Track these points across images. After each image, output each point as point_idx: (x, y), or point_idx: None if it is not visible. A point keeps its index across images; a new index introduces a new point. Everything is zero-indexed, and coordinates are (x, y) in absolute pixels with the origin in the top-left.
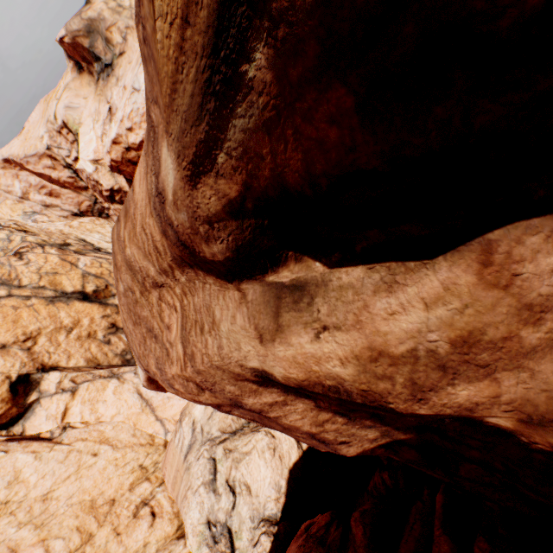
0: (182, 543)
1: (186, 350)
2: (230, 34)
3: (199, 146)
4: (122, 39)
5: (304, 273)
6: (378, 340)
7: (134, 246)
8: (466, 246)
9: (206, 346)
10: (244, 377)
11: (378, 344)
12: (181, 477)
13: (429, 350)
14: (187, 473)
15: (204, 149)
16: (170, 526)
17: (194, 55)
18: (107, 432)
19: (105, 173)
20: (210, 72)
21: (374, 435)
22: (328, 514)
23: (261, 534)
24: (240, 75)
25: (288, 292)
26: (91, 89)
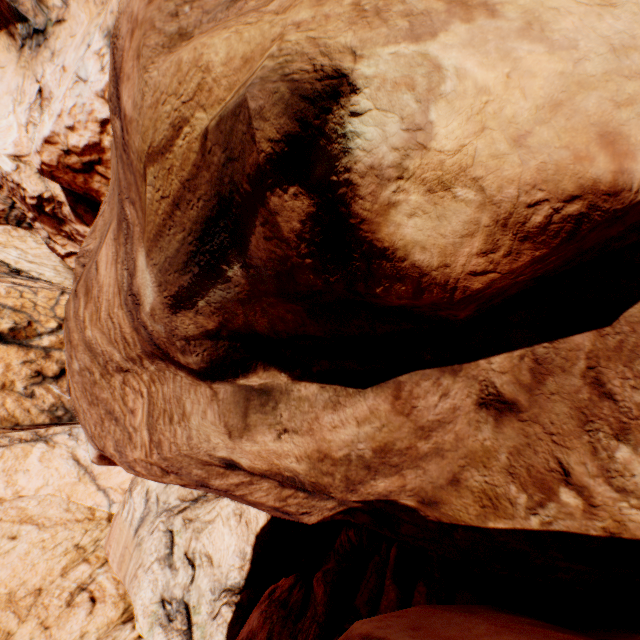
0: (129, 627)
1: (152, 437)
2: (215, 240)
3: (182, 289)
4: (61, 2)
5: (271, 380)
6: (325, 446)
7: (97, 330)
8: (385, 383)
9: (175, 436)
10: (212, 463)
11: (324, 448)
12: (130, 554)
13: (359, 455)
14: (138, 550)
15: (186, 293)
16: (115, 611)
17: (183, 228)
18: (30, 509)
19: (31, 174)
20: (196, 249)
21: (333, 505)
22: (293, 577)
23: (222, 605)
24: (222, 269)
25: (256, 395)
26: (10, 56)
